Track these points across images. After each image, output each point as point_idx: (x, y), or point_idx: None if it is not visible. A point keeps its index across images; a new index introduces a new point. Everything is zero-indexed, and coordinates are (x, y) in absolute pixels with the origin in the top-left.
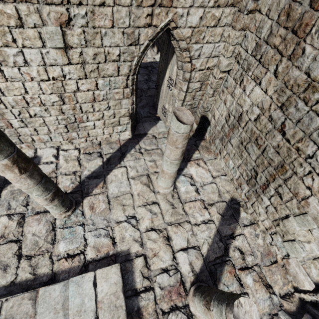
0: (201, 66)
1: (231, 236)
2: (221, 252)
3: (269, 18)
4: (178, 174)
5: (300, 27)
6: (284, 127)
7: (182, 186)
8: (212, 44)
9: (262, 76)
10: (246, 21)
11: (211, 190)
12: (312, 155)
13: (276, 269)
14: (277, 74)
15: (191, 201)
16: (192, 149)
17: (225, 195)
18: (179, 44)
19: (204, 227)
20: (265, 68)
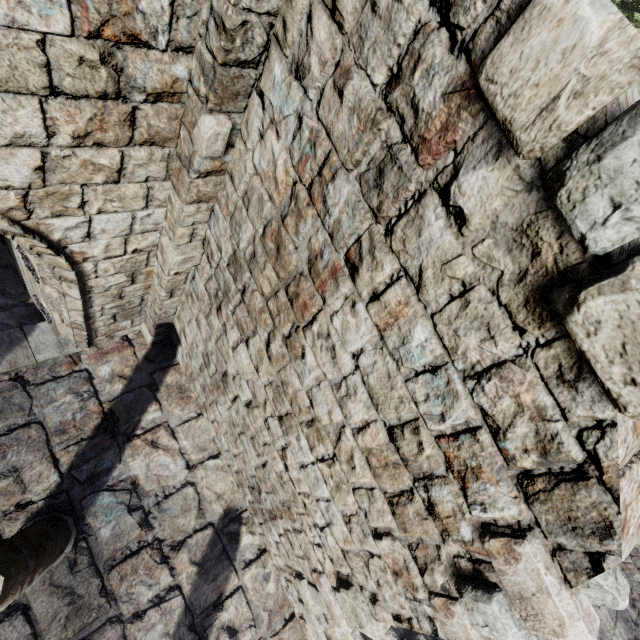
0: (108, 251)
1: (215, 605)
2: None
3: (249, 218)
4: (94, 492)
5: (297, 297)
6: (286, 458)
7: (104, 525)
8: (123, 213)
9: (250, 335)
10: (204, 188)
11: (182, 507)
12: (321, 528)
13: (291, 633)
14: (270, 355)
15: (126, 558)
16: (140, 402)
17: (212, 507)
18: None
19: (154, 614)
20: (253, 324)
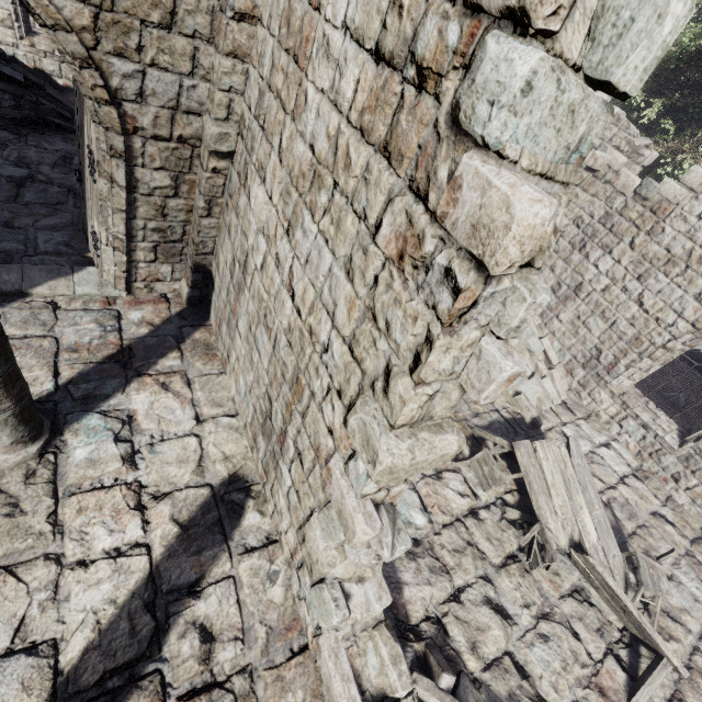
0: (156, 127)
1: (190, 587)
2: (133, 650)
3: (271, 34)
4: (84, 410)
5: (301, 46)
6: (293, 278)
7: (82, 445)
8: (173, 74)
9: (267, 162)
10: (239, 38)
11: (178, 455)
12: (327, 343)
13: (298, 673)
14: (282, 154)
15: (93, 488)
16: (161, 347)
17: (215, 467)
18: (59, 40)
19: (105, 568)
20: (270, 143)
